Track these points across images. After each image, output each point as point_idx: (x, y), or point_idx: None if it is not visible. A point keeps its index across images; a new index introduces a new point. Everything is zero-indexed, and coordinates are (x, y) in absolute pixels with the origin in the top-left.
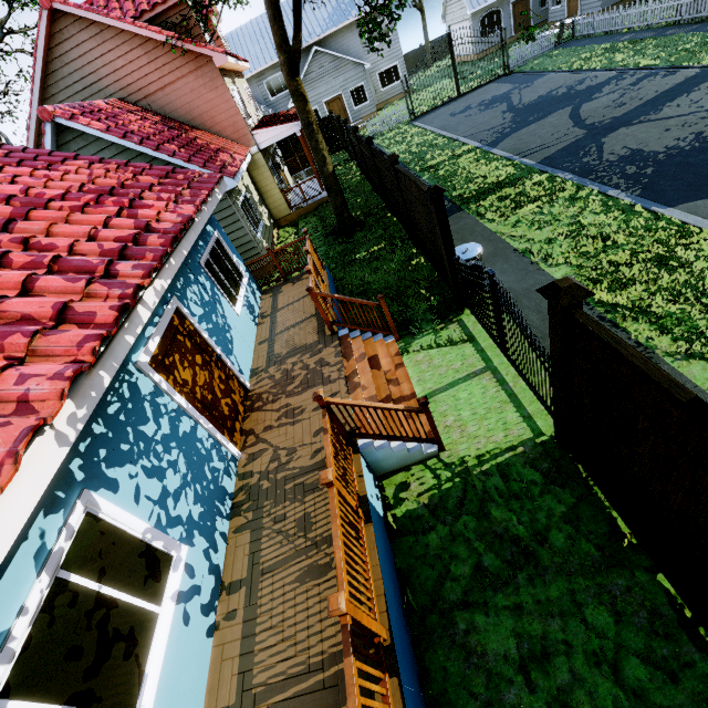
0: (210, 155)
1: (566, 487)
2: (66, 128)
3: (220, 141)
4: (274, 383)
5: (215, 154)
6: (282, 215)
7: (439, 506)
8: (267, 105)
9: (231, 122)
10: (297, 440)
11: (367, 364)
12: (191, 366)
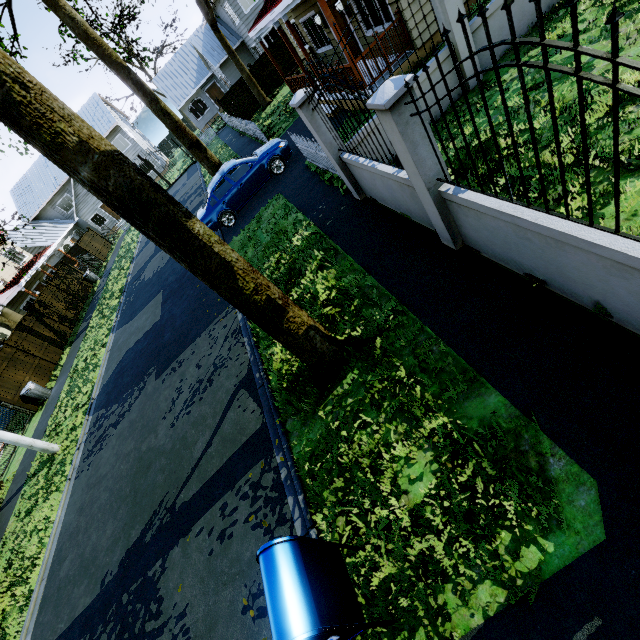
0: None
1: None
2: None
3: None
4: None
5: None
6: None
7: None
8: (67, 218)
9: None
10: None
11: None
12: None
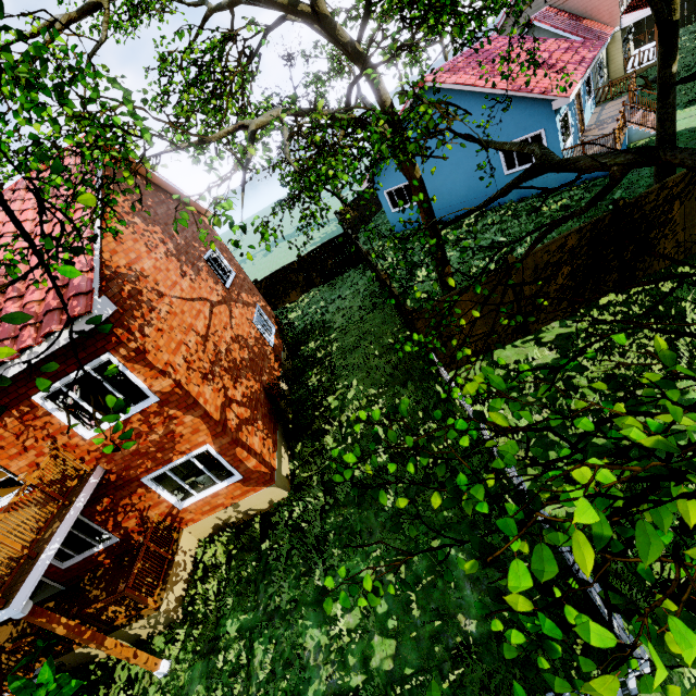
0: (593, 35)
1: (695, 132)
2: (533, 27)
3: (598, 25)
4: (597, 126)
5: (595, 34)
6: (616, 77)
7: (648, 142)
8: None
9: (610, 11)
10: (604, 132)
11: (641, 115)
12: (577, 107)
